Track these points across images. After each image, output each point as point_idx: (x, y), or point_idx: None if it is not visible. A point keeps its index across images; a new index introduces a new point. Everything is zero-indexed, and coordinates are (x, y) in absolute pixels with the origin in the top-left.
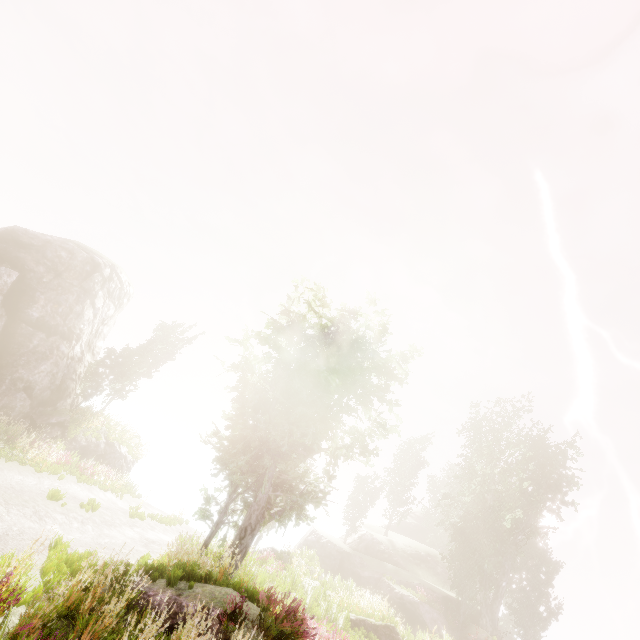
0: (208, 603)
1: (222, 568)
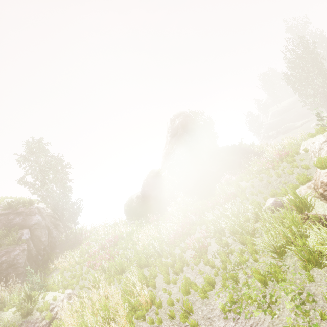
0: None
1: None
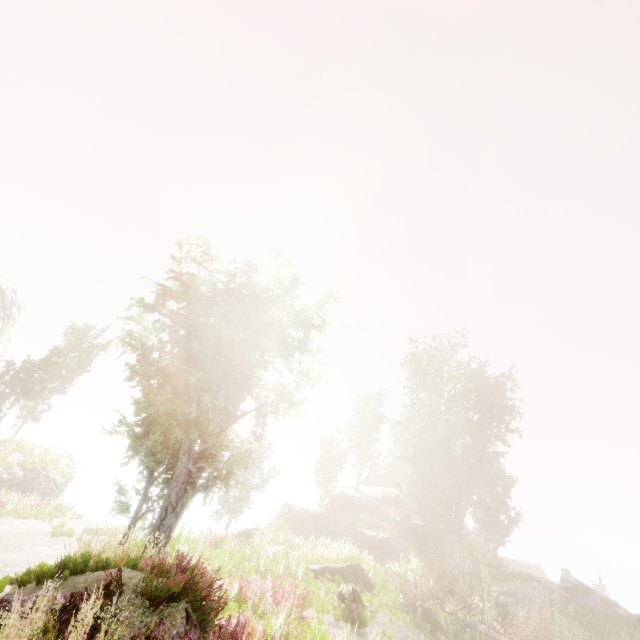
0: (83, 588)
1: (124, 552)
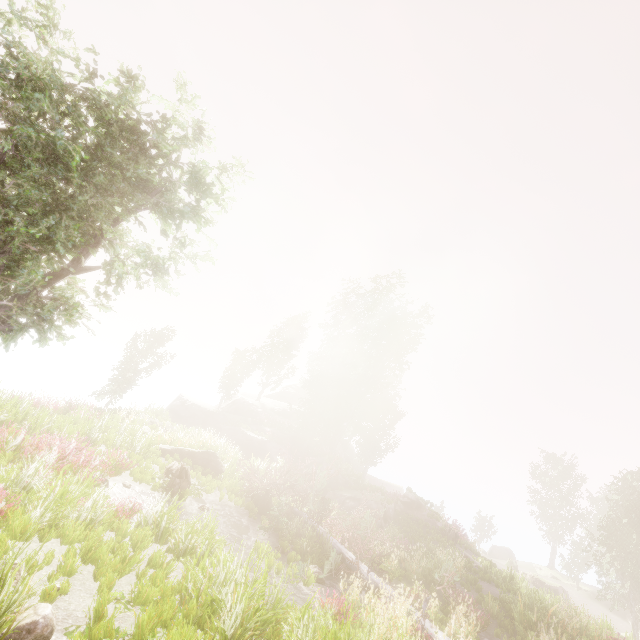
0: None
1: None
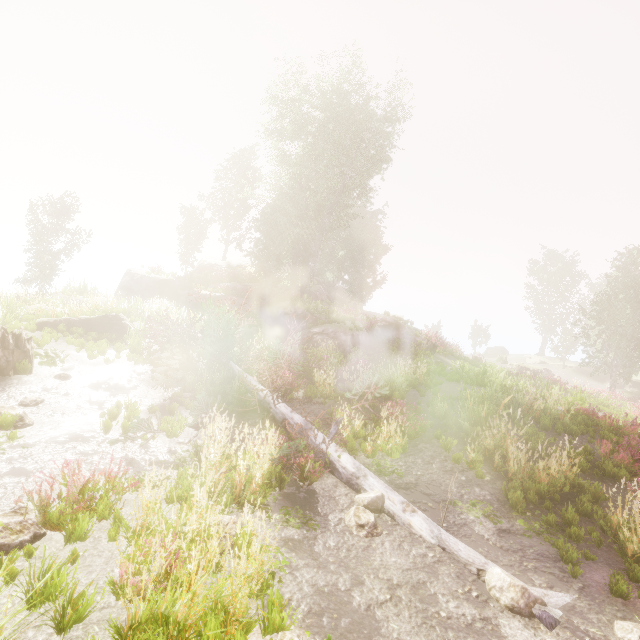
0: None
1: None
